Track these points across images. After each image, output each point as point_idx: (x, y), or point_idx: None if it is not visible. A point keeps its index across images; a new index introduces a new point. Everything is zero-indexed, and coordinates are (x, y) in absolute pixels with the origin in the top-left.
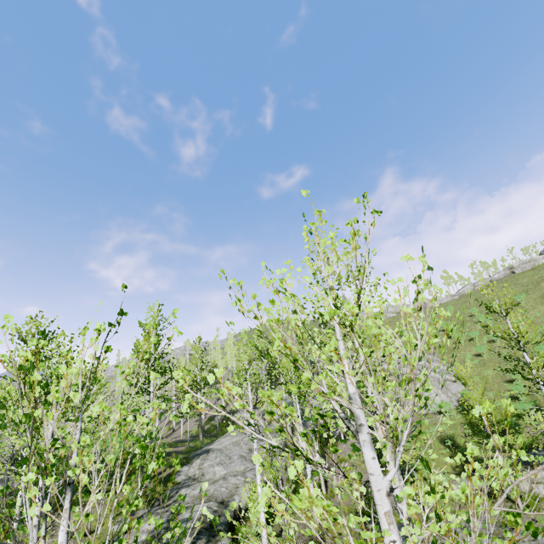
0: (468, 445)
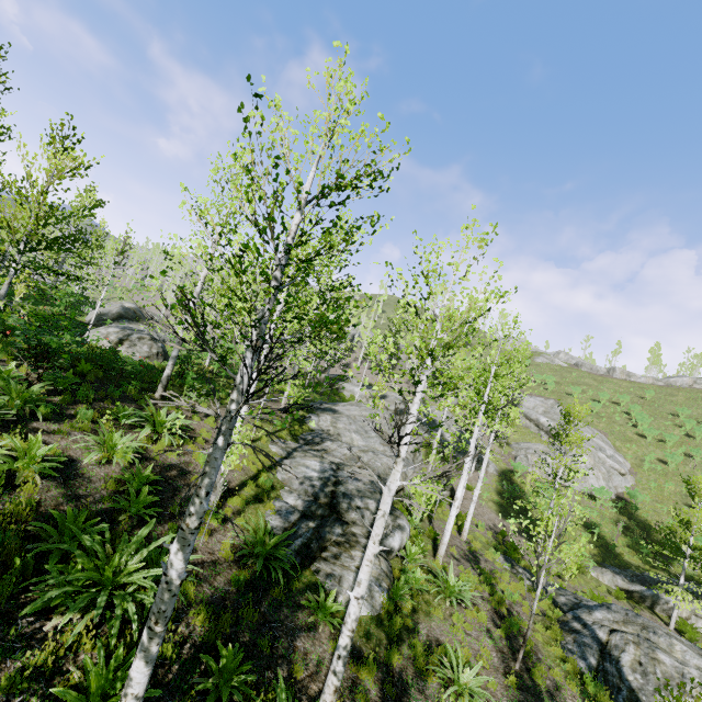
0: None
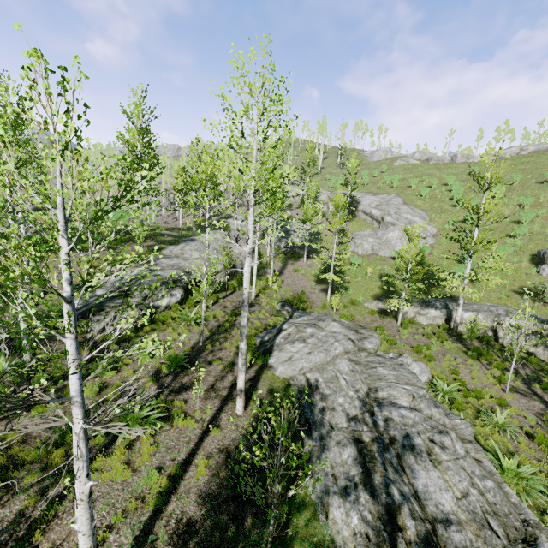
0: (137, 247)
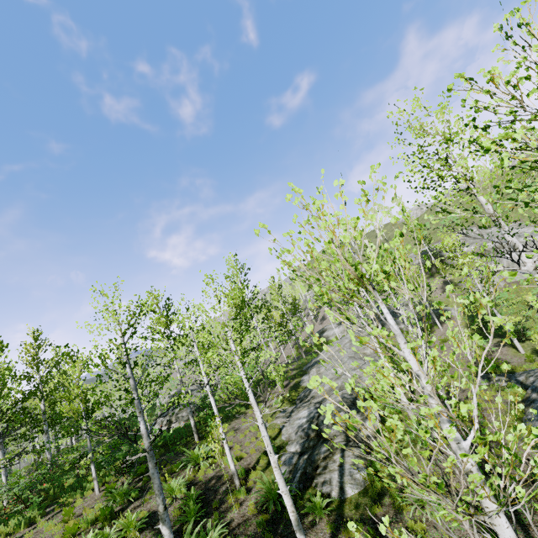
0: None
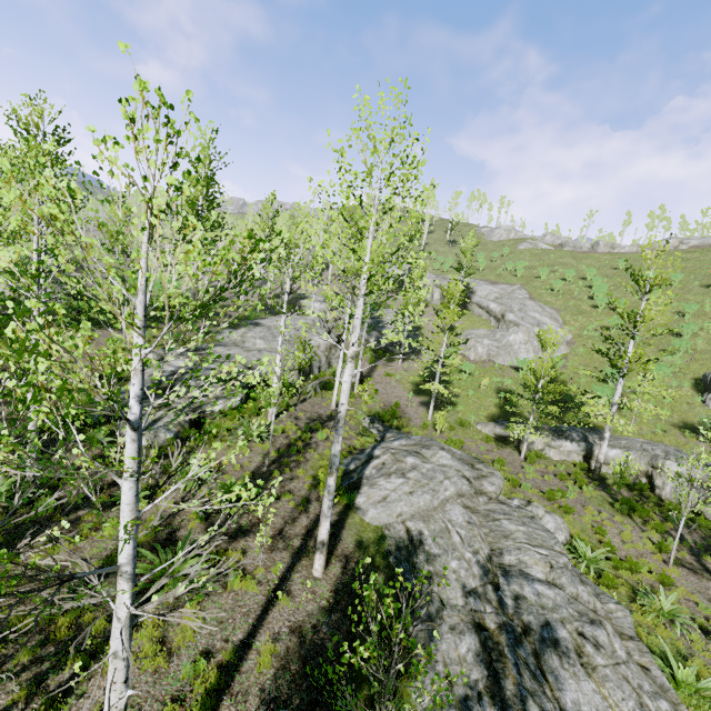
0: (239, 356)
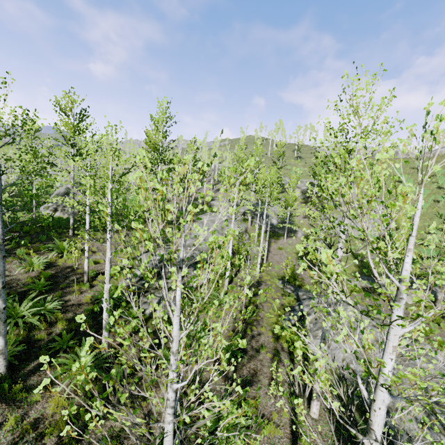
0: None
